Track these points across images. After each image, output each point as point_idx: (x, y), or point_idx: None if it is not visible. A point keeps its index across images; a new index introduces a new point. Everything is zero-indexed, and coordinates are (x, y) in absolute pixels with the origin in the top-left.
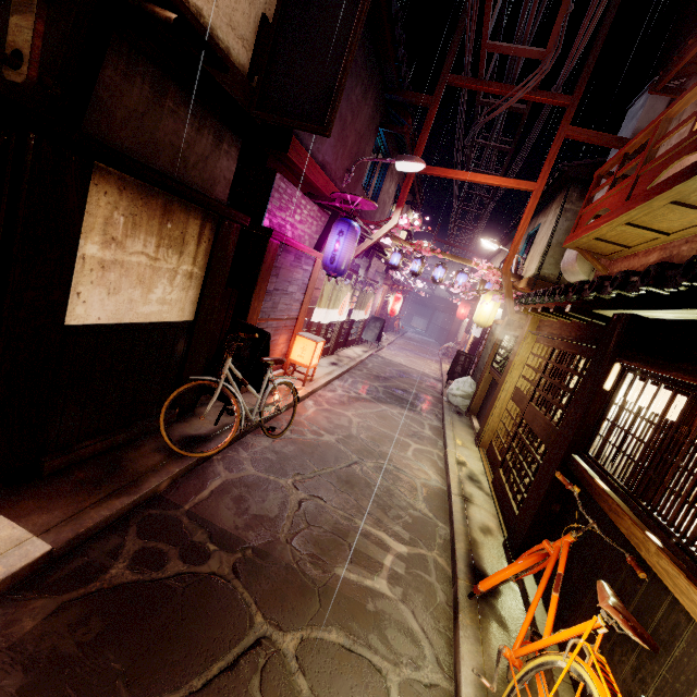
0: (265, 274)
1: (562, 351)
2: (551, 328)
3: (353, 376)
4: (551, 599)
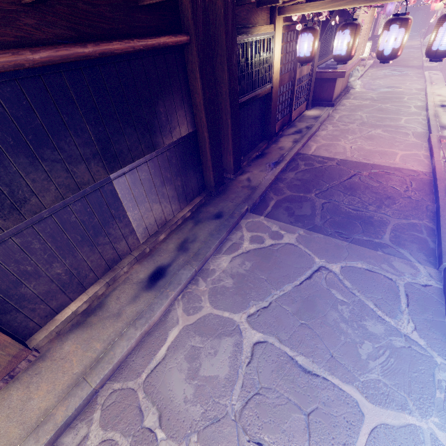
0: (376, 23)
1: None
2: None
3: None
4: None
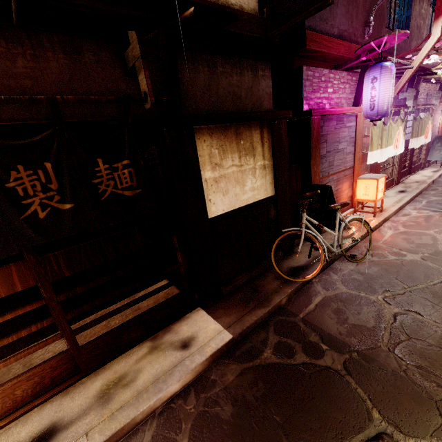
0: (315, 145)
1: None
2: None
3: (426, 197)
4: None
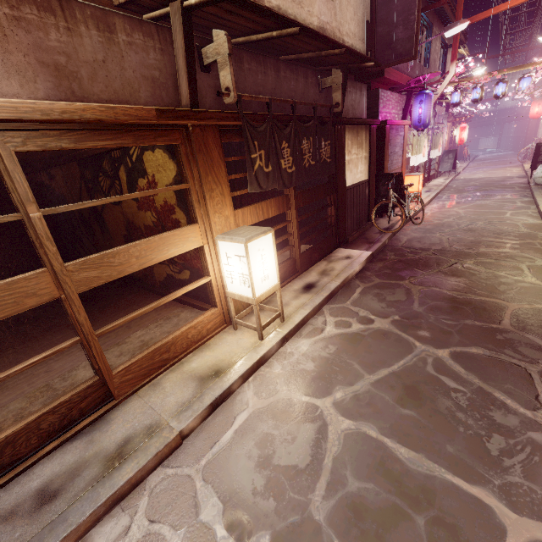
0: (386, 146)
1: None
2: None
3: (444, 194)
4: None
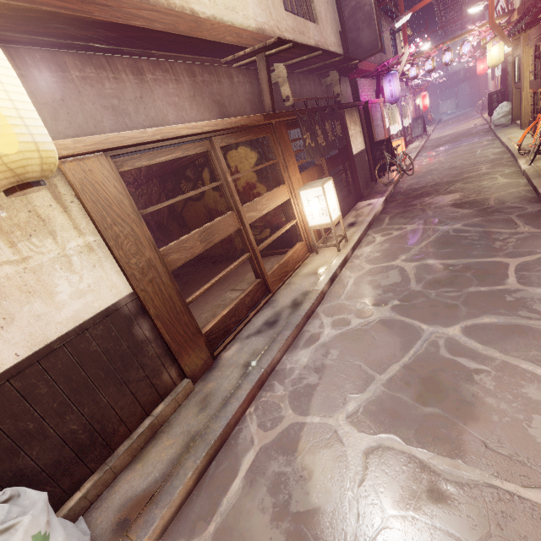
0: (372, 121)
1: (538, 44)
2: (533, 35)
3: (424, 152)
4: (539, 123)
